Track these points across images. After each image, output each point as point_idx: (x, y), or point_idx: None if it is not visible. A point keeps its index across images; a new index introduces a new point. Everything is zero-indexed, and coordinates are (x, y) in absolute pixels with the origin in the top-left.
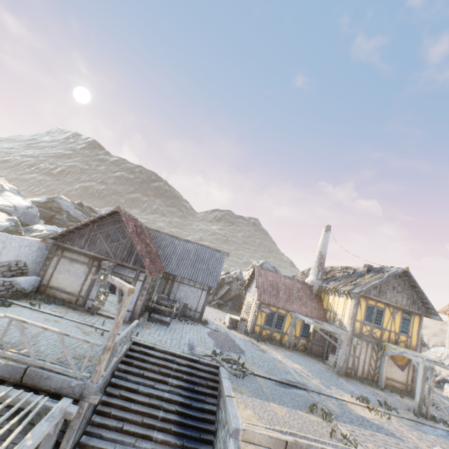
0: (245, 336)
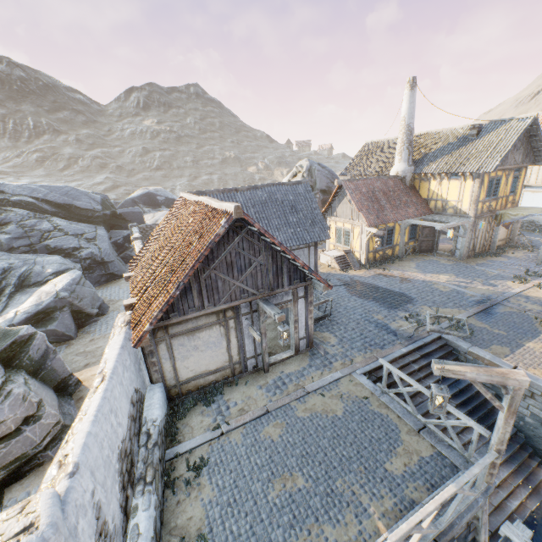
0: (365, 270)
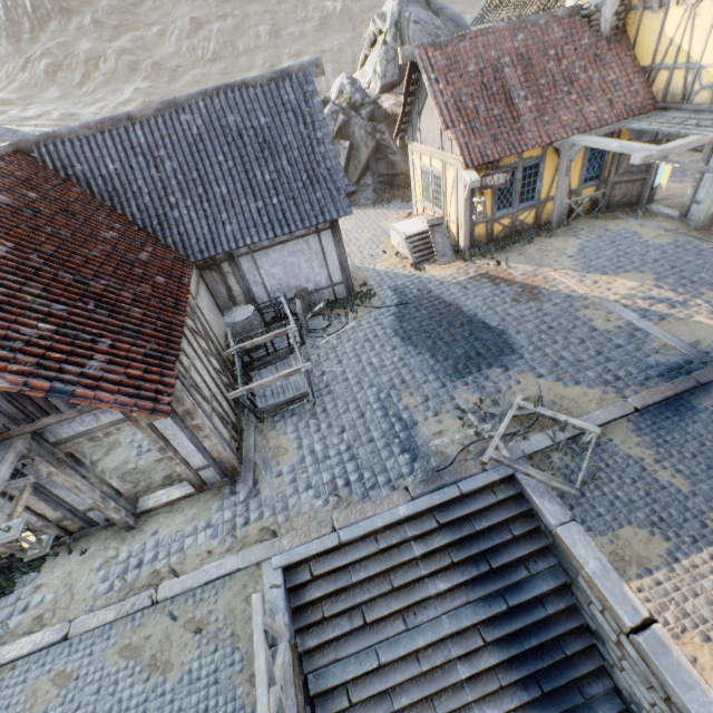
0: (462, 264)
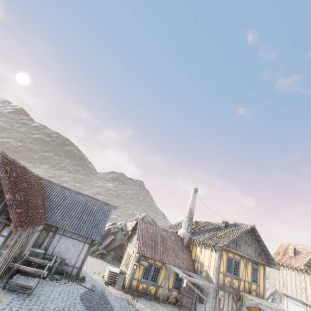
0: (122, 292)
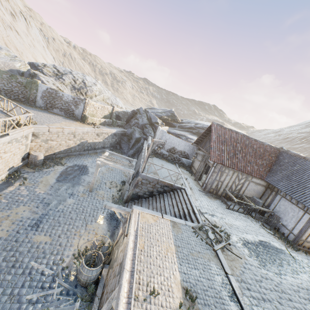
0: None
